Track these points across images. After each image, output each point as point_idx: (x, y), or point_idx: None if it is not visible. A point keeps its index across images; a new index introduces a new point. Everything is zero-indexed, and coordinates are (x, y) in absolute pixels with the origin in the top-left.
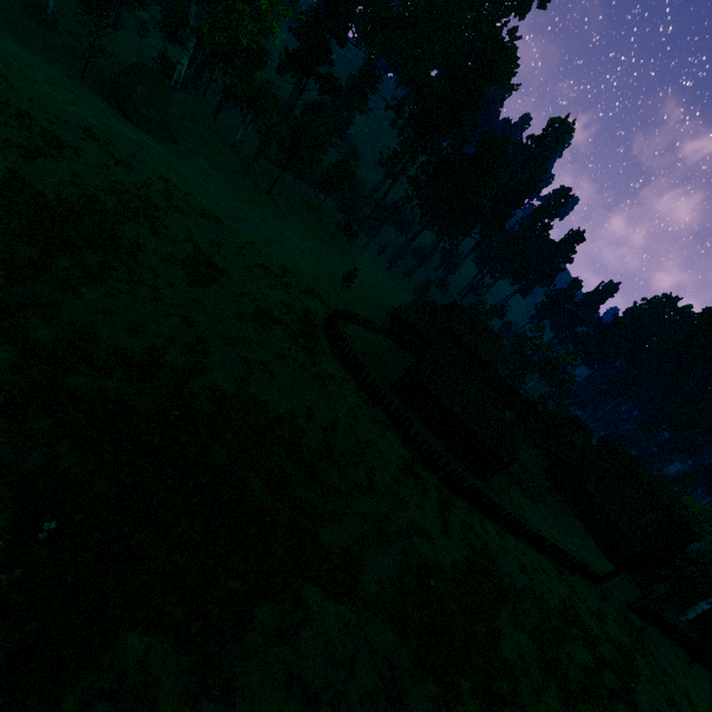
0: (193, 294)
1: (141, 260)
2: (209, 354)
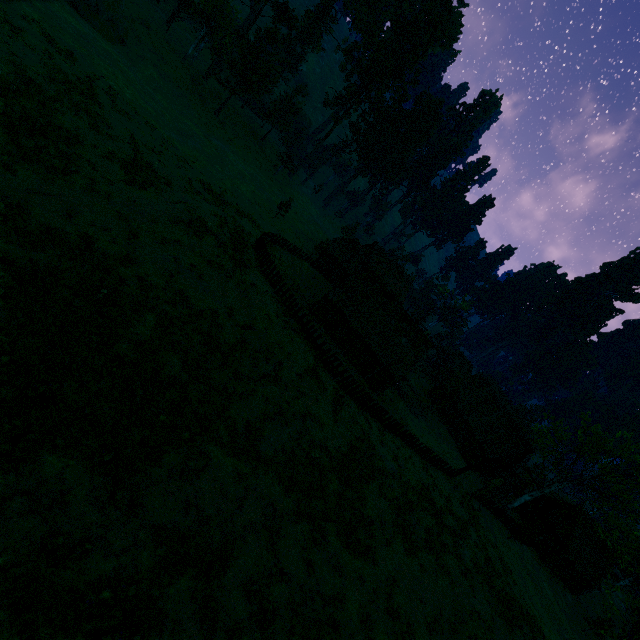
0: (130, 193)
1: (80, 152)
2: (141, 248)
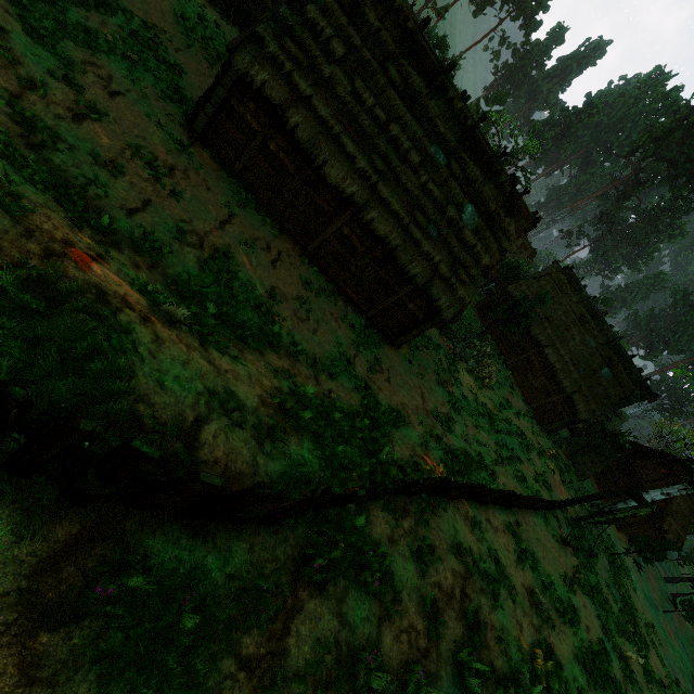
0: None
1: None
2: None
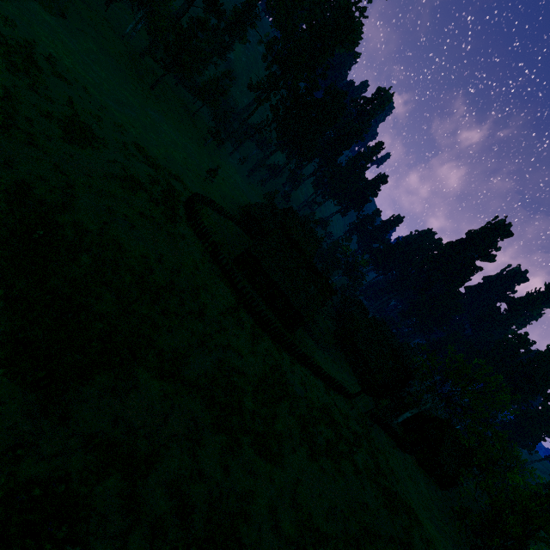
0: (67, 149)
1: (18, 109)
2: (77, 198)
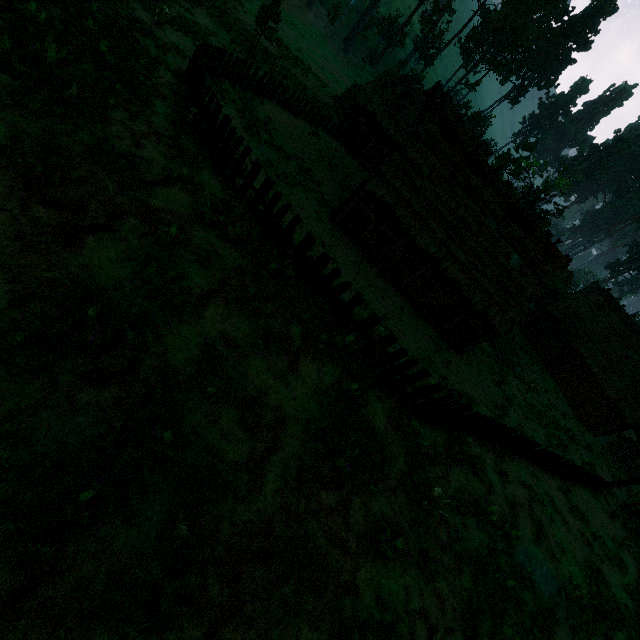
0: None
1: None
2: None
